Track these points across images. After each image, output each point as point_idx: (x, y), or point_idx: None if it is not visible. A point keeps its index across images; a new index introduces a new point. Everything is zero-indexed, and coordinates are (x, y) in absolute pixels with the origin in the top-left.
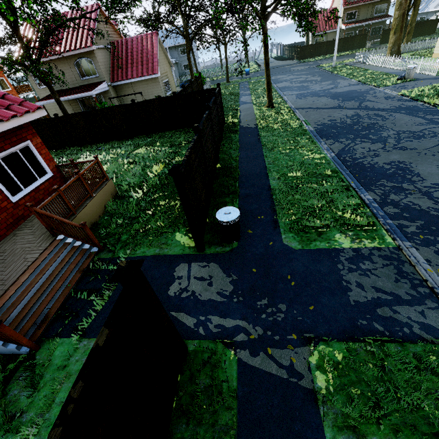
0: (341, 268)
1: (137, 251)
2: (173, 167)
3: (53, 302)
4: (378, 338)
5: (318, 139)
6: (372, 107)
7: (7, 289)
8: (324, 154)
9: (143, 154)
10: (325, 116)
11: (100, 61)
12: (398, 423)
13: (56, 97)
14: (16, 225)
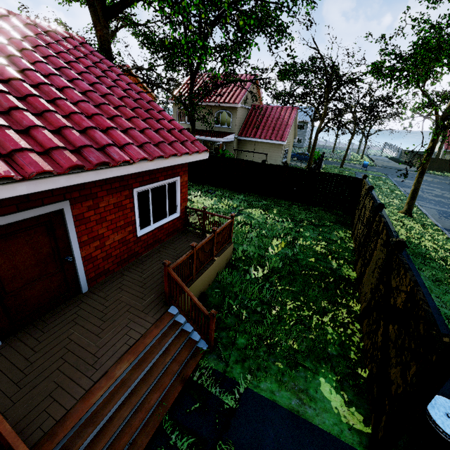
0: None
1: (261, 383)
2: None
3: (138, 429)
4: None
5: None
6: None
7: (95, 381)
8: None
9: (257, 217)
10: None
11: (238, 117)
12: None
13: (193, 135)
14: (126, 261)
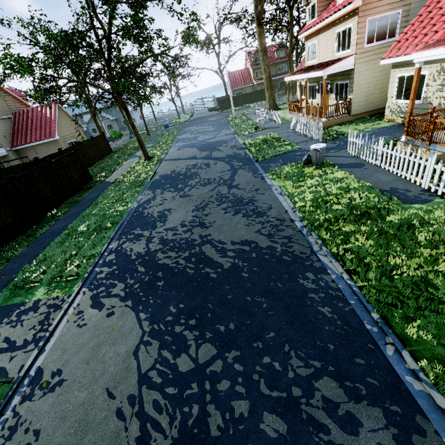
0: (4, 322)
1: None
2: None
3: None
4: None
5: (144, 191)
6: (213, 156)
7: None
8: (129, 206)
9: None
10: (174, 167)
11: None
12: None
13: None
14: None
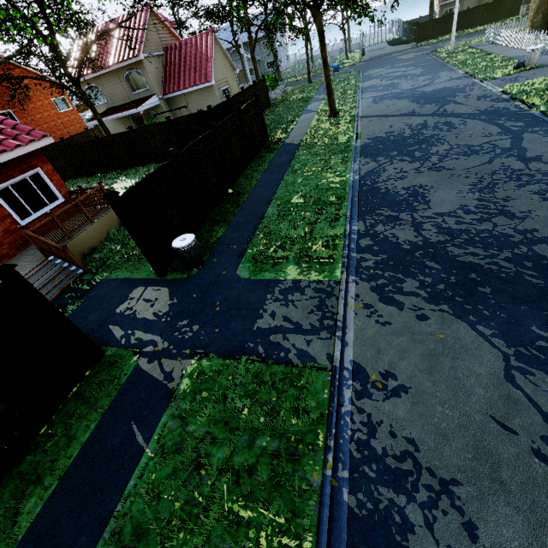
0: (269, 298)
1: (113, 274)
2: (105, 193)
3: None
4: (251, 358)
5: (355, 158)
6: (450, 112)
7: None
8: (347, 177)
9: None
10: (386, 126)
11: (150, 71)
12: (218, 419)
13: (98, 118)
14: (25, 246)
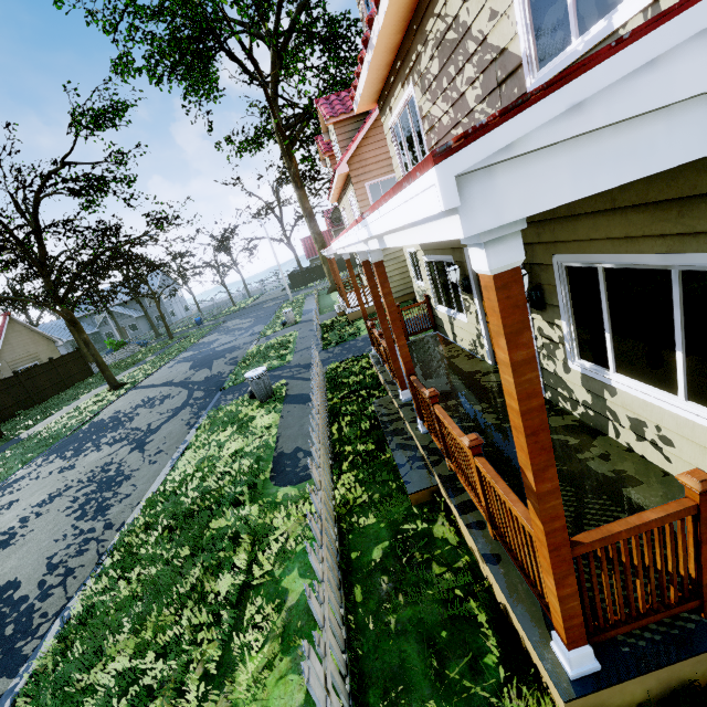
0: None
1: None
2: None
3: None
4: None
5: (38, 457)
6: (190, 379)
7: None
8: None
9: None
10: (127, 403)
11: None
12: None
13: None
14: None
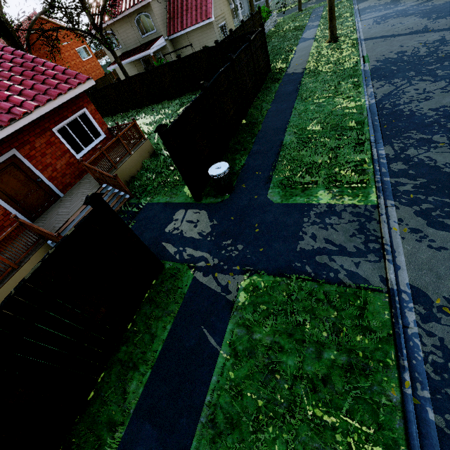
0: (306, 221)
1: (155, 199)
2: (157, 126)
3: None
4: (301, 277)
5: (367, 82)
6: None
7: (69, 218)
8: (362, 102)
9: None
10: (395, 47)
11: (157, 13)
12: (281, 330)
13: (118, 61)
14: (81, 176)
